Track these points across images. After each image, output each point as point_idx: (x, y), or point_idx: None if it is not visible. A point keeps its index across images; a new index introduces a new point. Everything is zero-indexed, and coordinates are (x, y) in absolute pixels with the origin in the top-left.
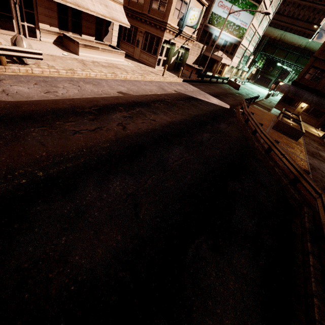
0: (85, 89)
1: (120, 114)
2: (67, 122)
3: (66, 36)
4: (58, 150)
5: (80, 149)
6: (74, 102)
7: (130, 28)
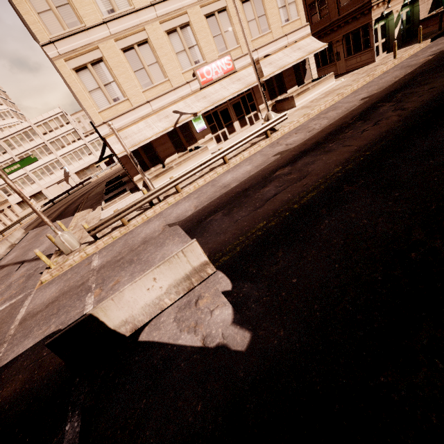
0: (330, 116)
1: (384, 107)
2: (346, 133)
3: (278, 101)
4: (362, 143)
5: (378, 135)
6: (334, 125)
7: (321, 51)
